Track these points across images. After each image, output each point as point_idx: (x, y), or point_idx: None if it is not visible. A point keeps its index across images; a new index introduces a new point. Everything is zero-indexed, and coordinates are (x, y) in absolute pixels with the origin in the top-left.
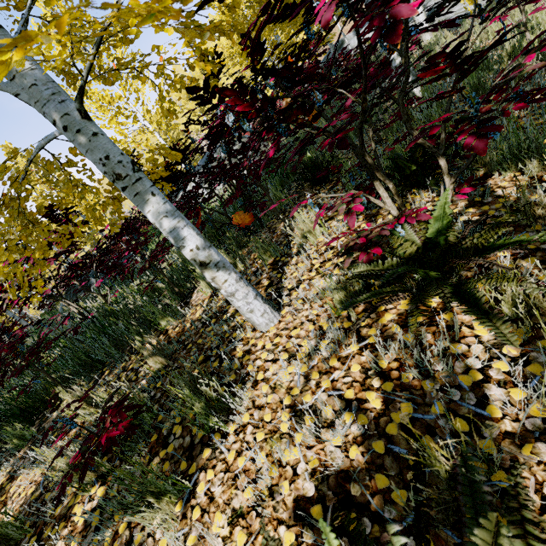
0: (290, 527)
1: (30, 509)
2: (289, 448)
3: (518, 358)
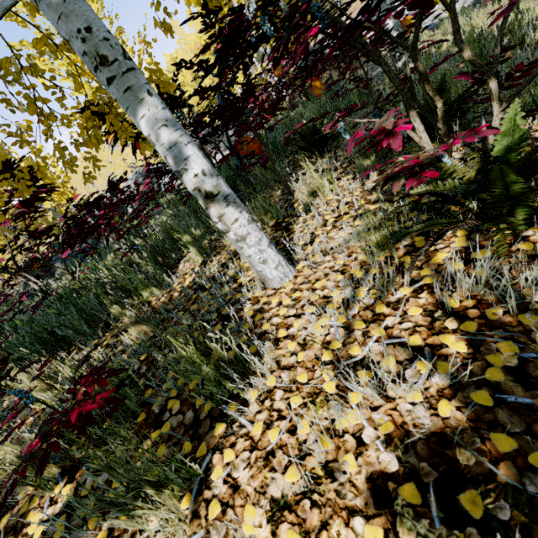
0: (371, 519)
1: None
2: (343, 412)
3: None
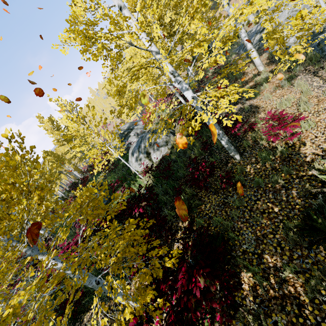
0: None
1: None
2: None
3: None
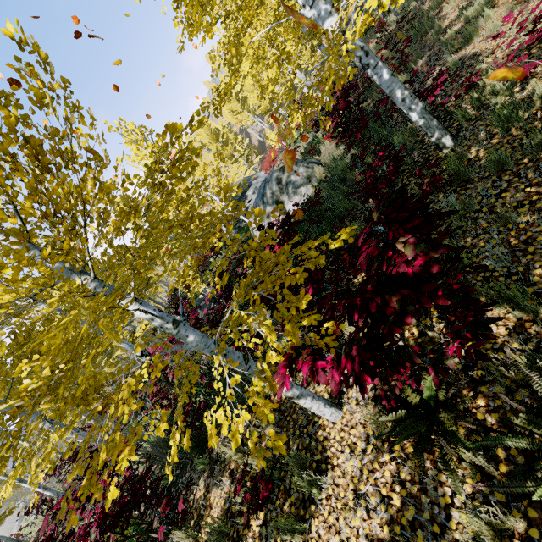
0: None
1: (226, 515)
2: (354, 517)
3: (470, 494)
